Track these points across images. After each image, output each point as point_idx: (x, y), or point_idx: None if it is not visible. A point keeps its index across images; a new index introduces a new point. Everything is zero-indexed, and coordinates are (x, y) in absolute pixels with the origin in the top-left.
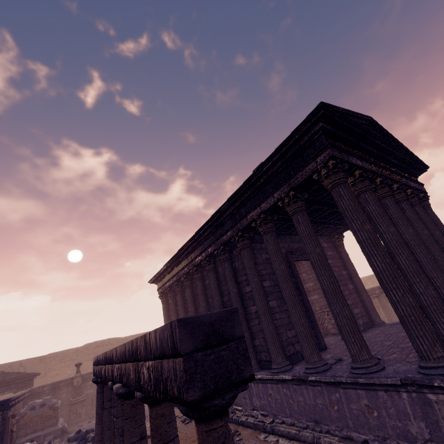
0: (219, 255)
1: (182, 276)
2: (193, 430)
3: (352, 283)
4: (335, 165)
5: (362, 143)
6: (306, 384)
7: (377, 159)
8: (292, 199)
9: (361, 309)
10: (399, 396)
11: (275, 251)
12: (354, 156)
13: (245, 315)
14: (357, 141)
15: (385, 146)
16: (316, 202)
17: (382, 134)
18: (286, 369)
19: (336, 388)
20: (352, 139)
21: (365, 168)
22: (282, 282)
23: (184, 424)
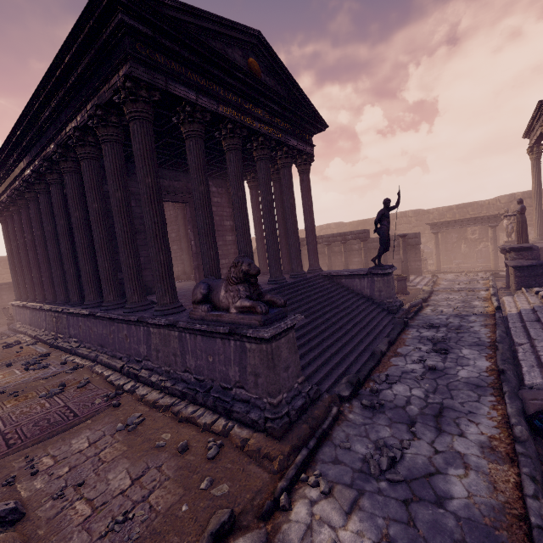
0: (44, 174)
1: (14, 192)
2: (4, 354)
3: (233, 235)
4: (131, 90)
5: (215, 69)
6: (99, 319)
7: (245, 99)
8: (101, 121)
9: (231, 260)
10: (140, 329)
11: (90, 185)
12: (186, 85)
13: (73, 252)
14: (205, 63)
15: (252, 84)
16: (165, 134)
17: (273, 65)
18: (95, 306)
19: (114, 322)
20: (191, 58)
21: (203, 107)
22: (93, 222)
23: (2, 349)
